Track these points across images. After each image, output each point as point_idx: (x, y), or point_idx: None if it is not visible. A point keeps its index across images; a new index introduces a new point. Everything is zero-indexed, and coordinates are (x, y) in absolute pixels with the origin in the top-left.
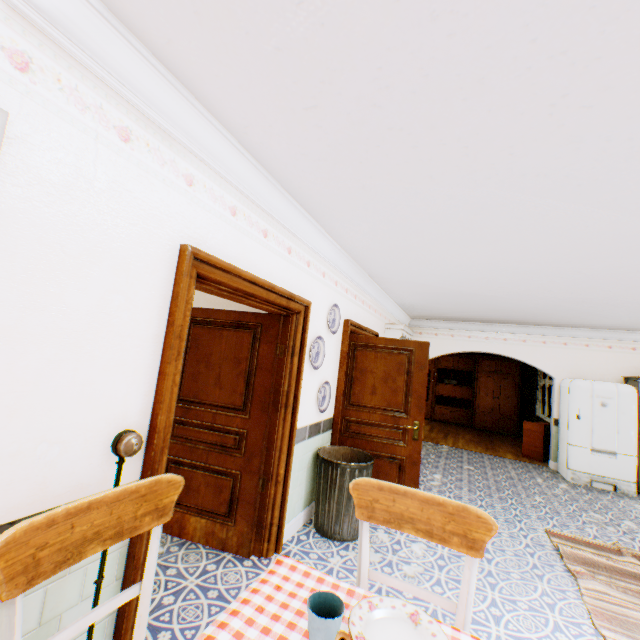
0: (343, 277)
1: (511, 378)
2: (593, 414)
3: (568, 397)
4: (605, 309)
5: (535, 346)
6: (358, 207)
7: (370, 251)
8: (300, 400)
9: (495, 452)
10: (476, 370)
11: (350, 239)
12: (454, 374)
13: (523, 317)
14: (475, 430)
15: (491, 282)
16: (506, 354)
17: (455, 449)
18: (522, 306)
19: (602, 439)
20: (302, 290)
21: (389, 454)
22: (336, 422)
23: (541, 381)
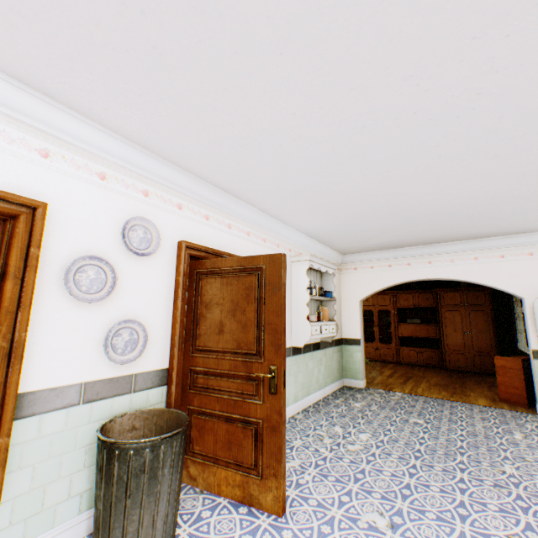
0: (167, 188)
1: (481, 309)
2: None
3: None
4: None
5: (491, 262)
6: (4, 12)
7: (166, 137)
8: (48, 347)
9: (463, 397)
10: (439, 305)
11: (113, 116)
12: (416, 312)
13: (461, 226)
14: (447, 371)
15: (368, 163)
16: (455, 277)
17: (409, 396)
18: (446, 205)
19: None
20: (28, 187)
21: (242, 416)
22: (171, 375)
23: (519, 309)
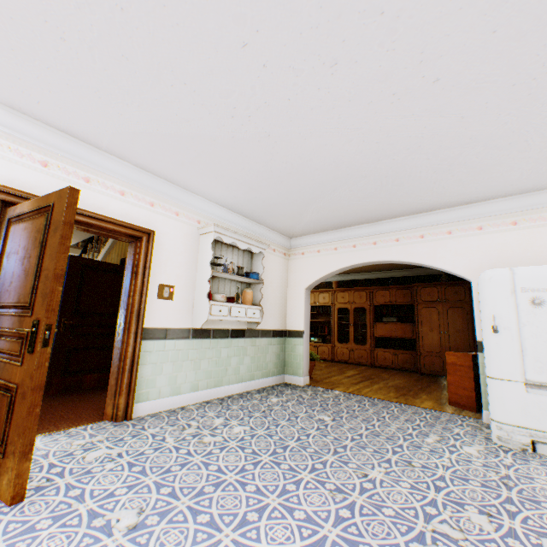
0: None
1: (460, 306)
2: (521, 321)
3: (478, 300)
4: (464, 111)
5: (437, 240)
6: None
7: None
8: None
9: (409, 399)
10: (415, 301)
11: None
12: (393, 310)
13: (388, 191)
14: (420, 375)
15: (188, 80)
16: (400, 259)
17: (346, 395)
18: (342, 155)
19: (544, 364)
20: None
21: (5, 381)
22: None
23: None
